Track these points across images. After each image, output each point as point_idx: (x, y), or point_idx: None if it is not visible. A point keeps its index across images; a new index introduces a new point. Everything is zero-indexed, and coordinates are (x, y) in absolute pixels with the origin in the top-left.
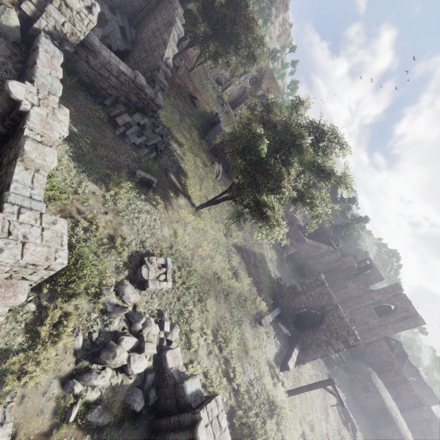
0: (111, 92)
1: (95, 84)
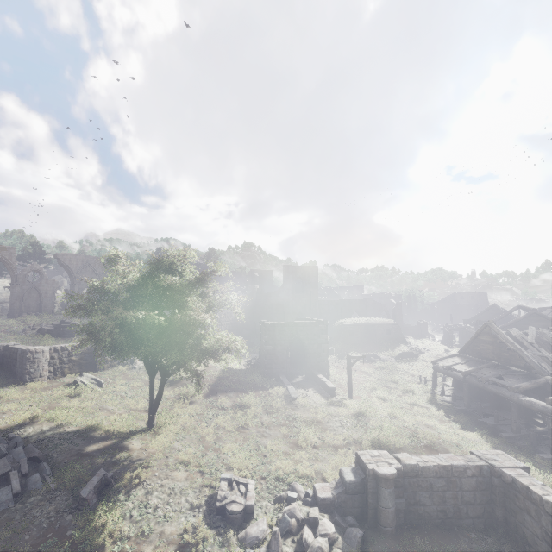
0: None
1: None
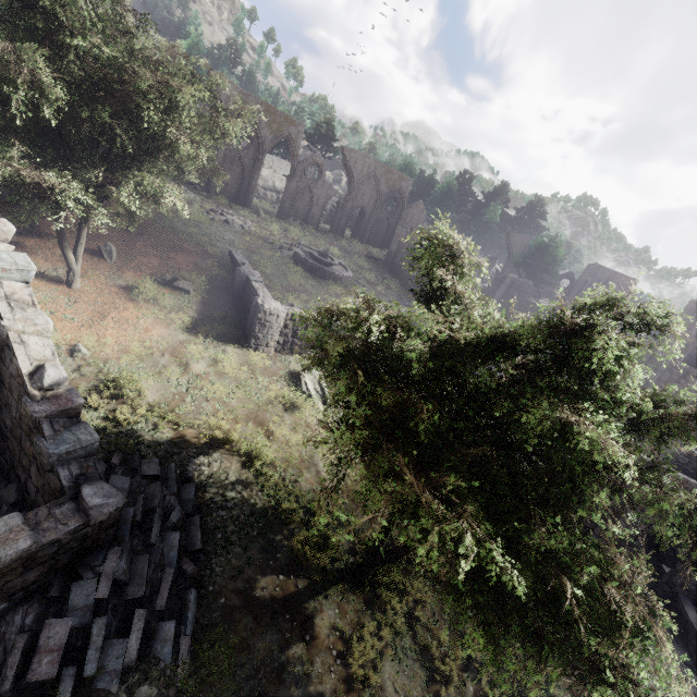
0: None
1: None
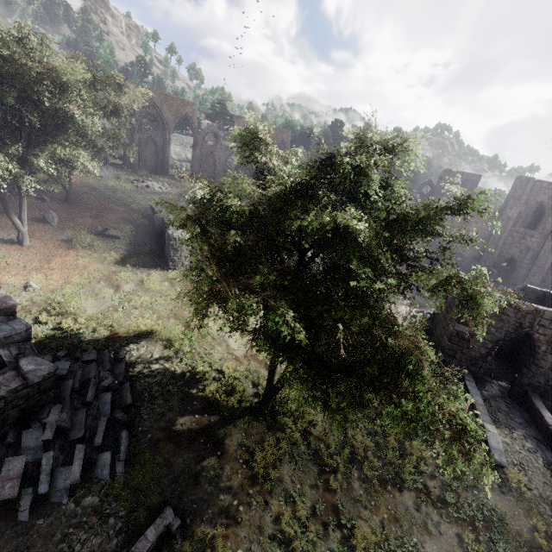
0: None
1: None
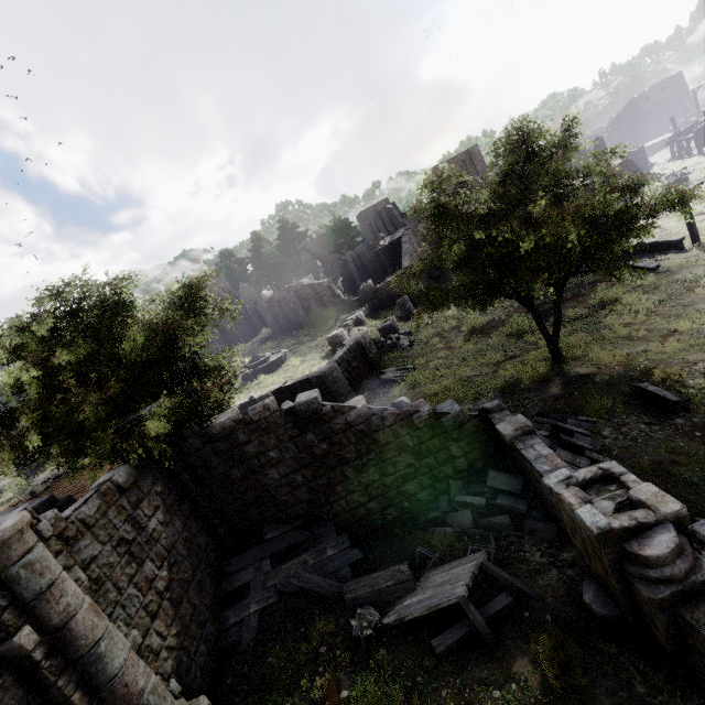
0: None
1: None
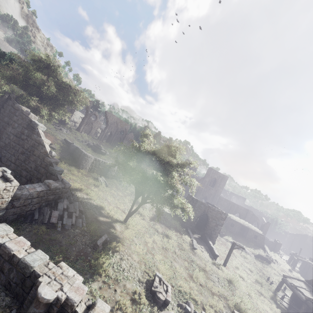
0: (34, 208)
1: (22, 213)
